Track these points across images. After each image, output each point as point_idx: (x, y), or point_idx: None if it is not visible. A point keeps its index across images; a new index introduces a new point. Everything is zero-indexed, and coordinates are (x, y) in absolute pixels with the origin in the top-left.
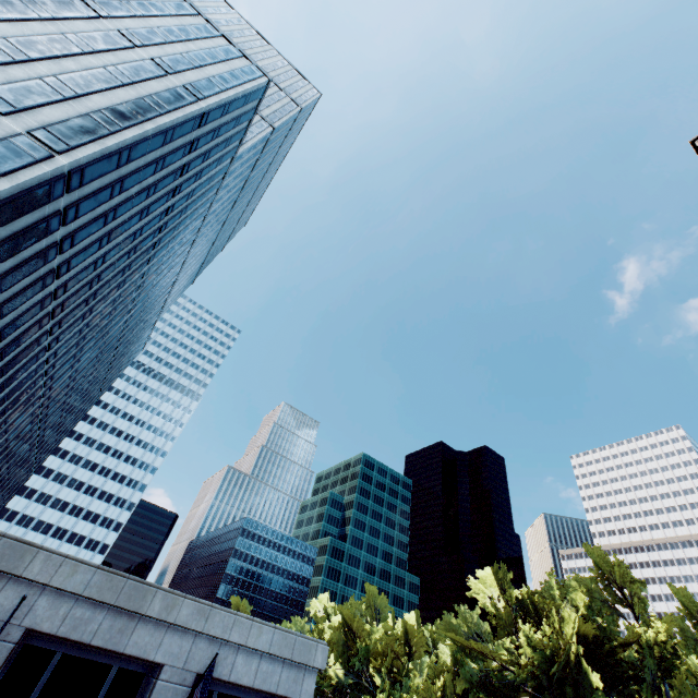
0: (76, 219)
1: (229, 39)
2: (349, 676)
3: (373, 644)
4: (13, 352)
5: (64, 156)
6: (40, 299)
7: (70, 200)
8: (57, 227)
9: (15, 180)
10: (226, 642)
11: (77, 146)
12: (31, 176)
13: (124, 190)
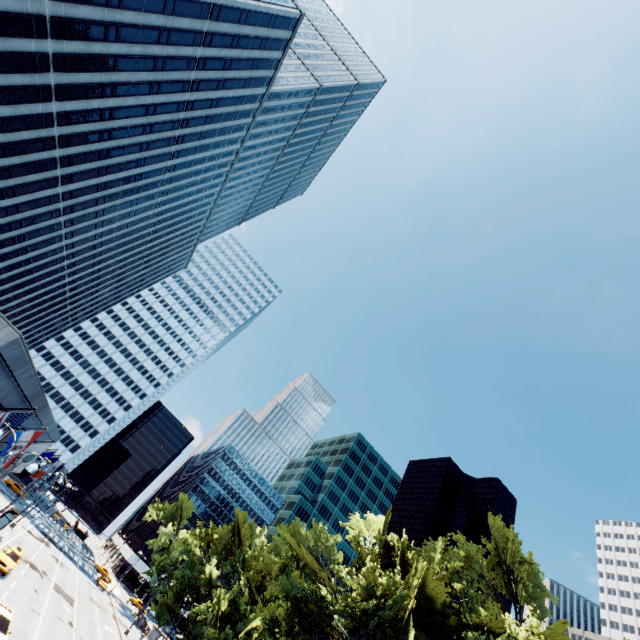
0: (67, 40)
1: None
2: (221, 580)
3: (251, 555)
4: (20, 159)
5: None
6: (41, 113)
7: (56, 12)
8: (44, 34)
9: None
10: None
11: None
12: None
13: (123, 41)
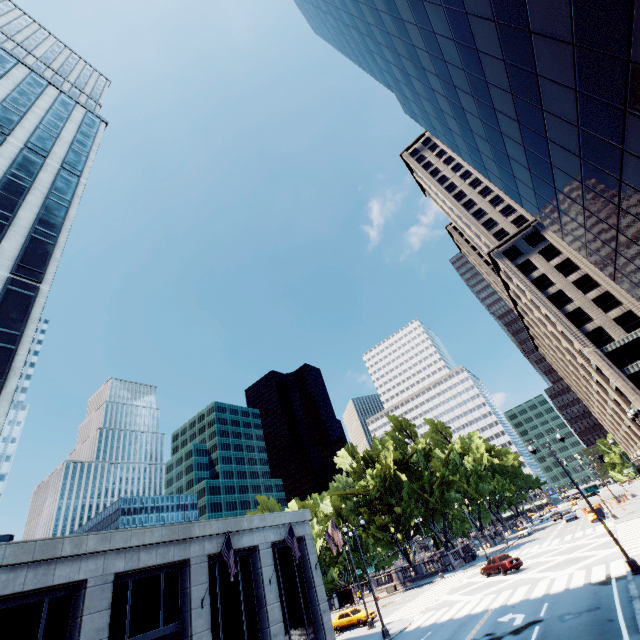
0: None
1: (57, 86)
2: None
3: None
4: None
5: (44, 283)
6: None
7: None
8: None
9: (35, 320)
10: (274, 526)
11: (45, 270)
12: (40, 311)
13: None
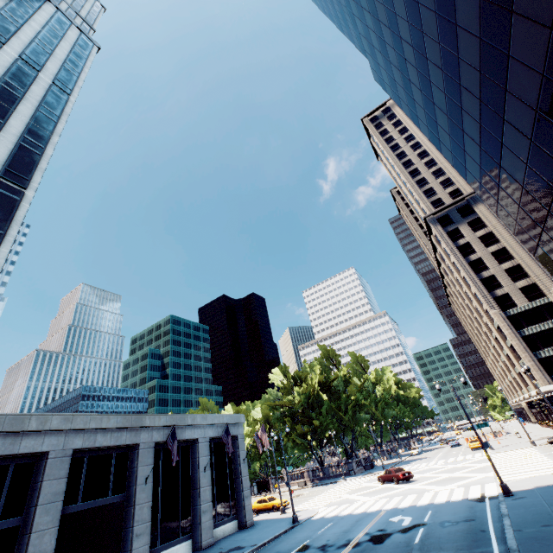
0: None
1: (55, 4)
2: None
3: None
4: None
5: (29, 190)
6: None
7: None
8: None
9: (18, 222)
10: (213, 425)
11: (31, 178)
12: (23, 215)
13: None
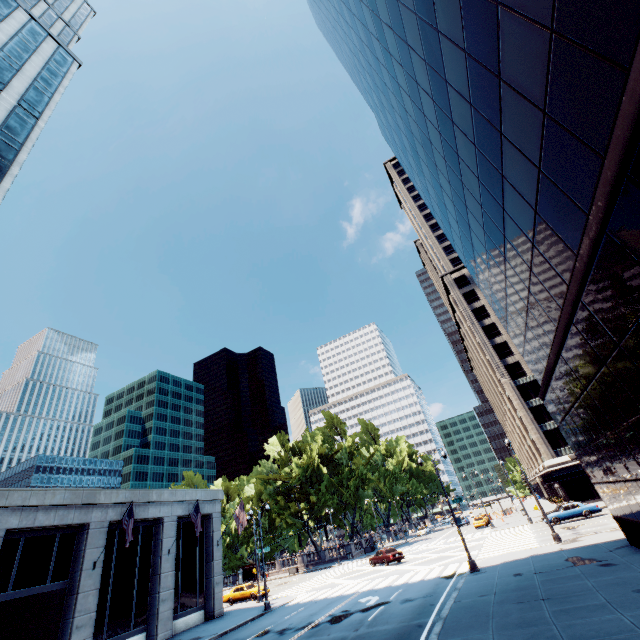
0: None
1: (28, 11)
2: None
3: None
4: None
5: None
6: None
7: None
8: None
9: None
10: (184, 502)
11: None
12: None
13: None
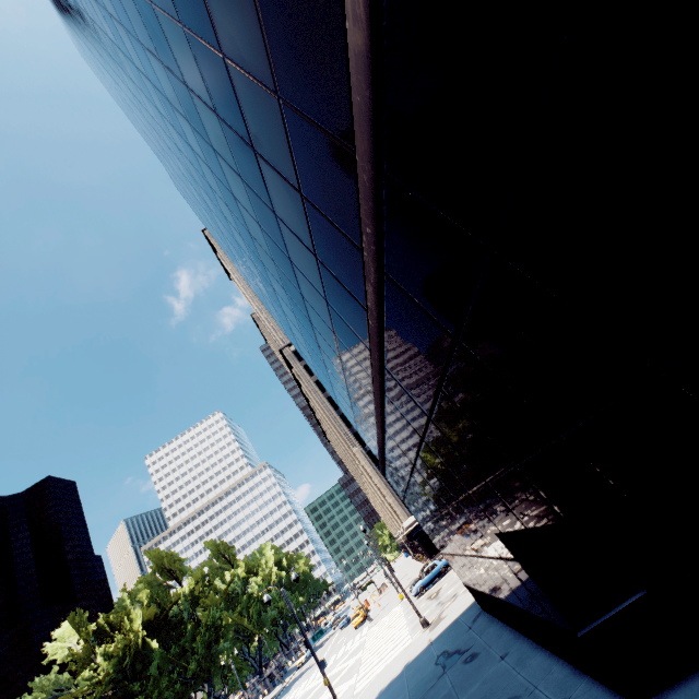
0: None
1: None
2: None
3: None
4: None
5: None
6: None
7: None
8: None
9: None
10: None
11: None
12: None
13: None
